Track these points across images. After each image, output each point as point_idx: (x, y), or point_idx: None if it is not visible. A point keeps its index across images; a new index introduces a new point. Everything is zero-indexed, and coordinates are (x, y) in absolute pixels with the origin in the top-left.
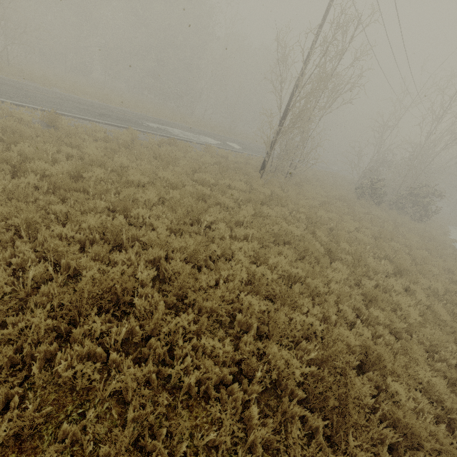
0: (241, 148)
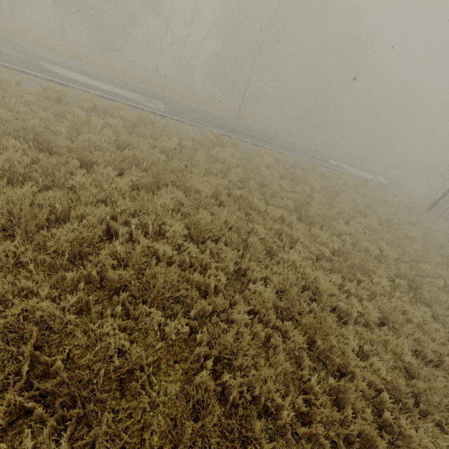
0: (388, 182)
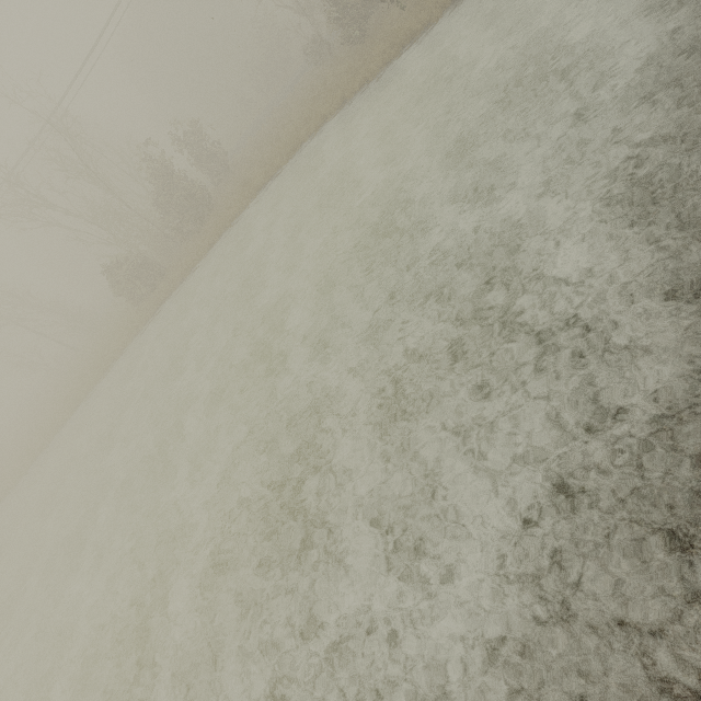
0: None
